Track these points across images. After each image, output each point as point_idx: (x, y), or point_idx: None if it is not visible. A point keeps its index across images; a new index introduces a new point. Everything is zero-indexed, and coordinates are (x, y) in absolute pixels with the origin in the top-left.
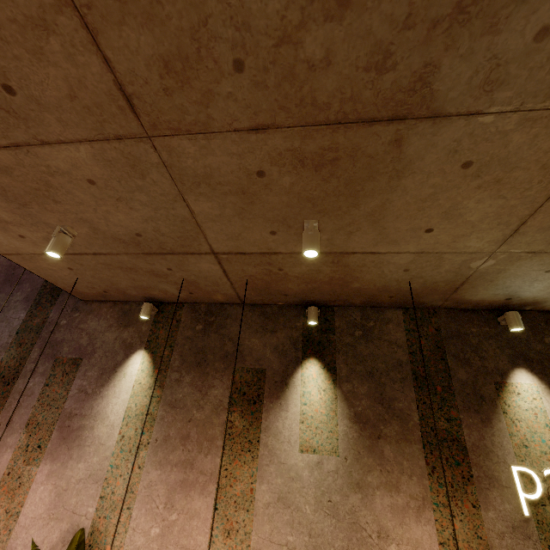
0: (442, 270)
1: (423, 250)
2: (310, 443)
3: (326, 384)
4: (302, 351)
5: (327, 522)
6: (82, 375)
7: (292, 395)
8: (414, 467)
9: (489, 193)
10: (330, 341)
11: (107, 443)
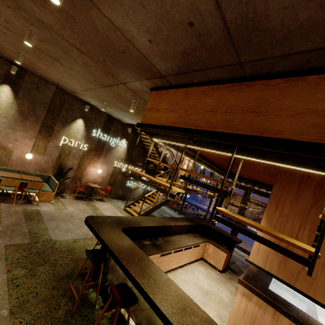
0: (69, 86)
1: (62, 79)
2: None
3: (11, 97)
4: (3, 80)
5: None
6: None
7: None
8: (35, 129)
9: (77, 81)
10: (19, 83)
11: None
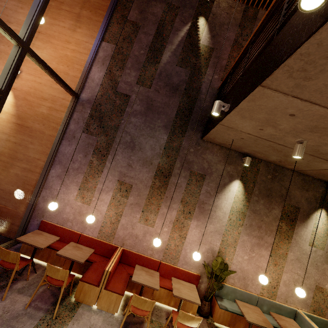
0: None
1: None
2: (313, 243)
3: (326, 222)
4: (319, 204)
5: (314, 270)
6: (206, 184)
7: (310, 222)
8: None
9: None
10: None
11: (223, 220)
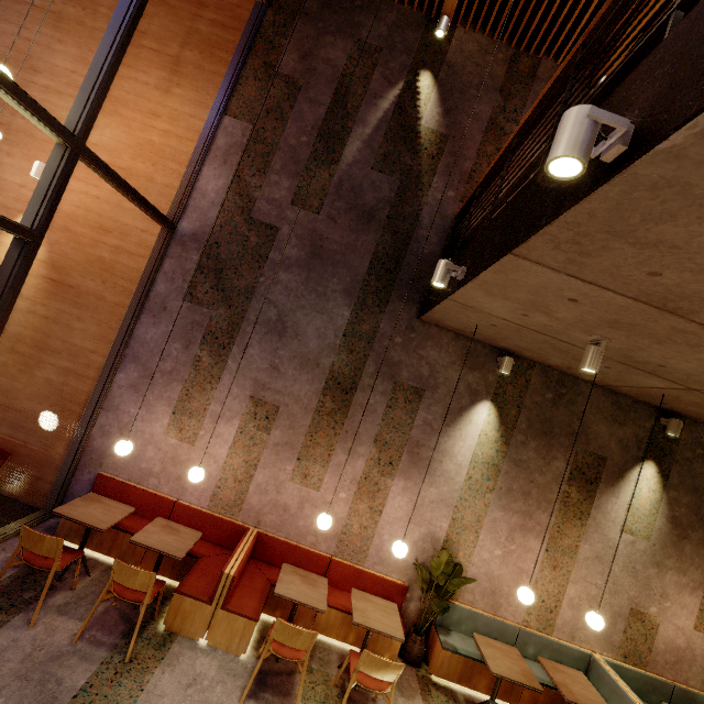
0: None
1: None
2: (630, 527)
3: (656, 487)
4: (643, 452)
5: (628, 580)
6: (426, 408)
7: (625, 487)
8: (702, 564)
9: None
10: (671, 451)
11: (456, 479)
